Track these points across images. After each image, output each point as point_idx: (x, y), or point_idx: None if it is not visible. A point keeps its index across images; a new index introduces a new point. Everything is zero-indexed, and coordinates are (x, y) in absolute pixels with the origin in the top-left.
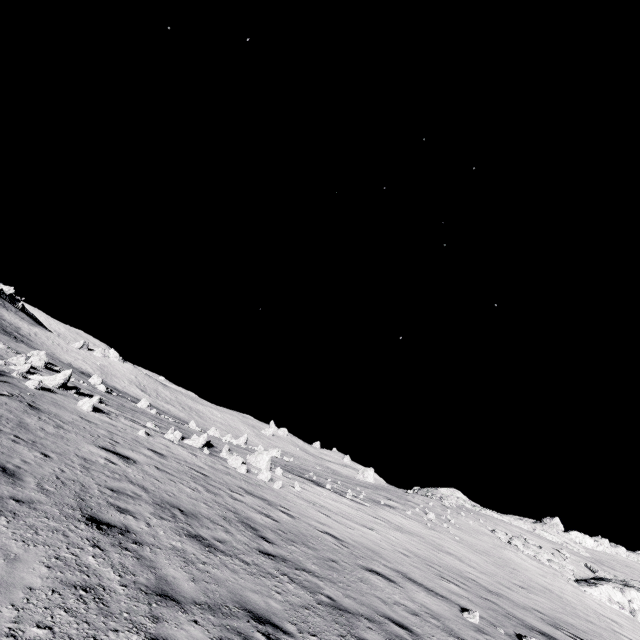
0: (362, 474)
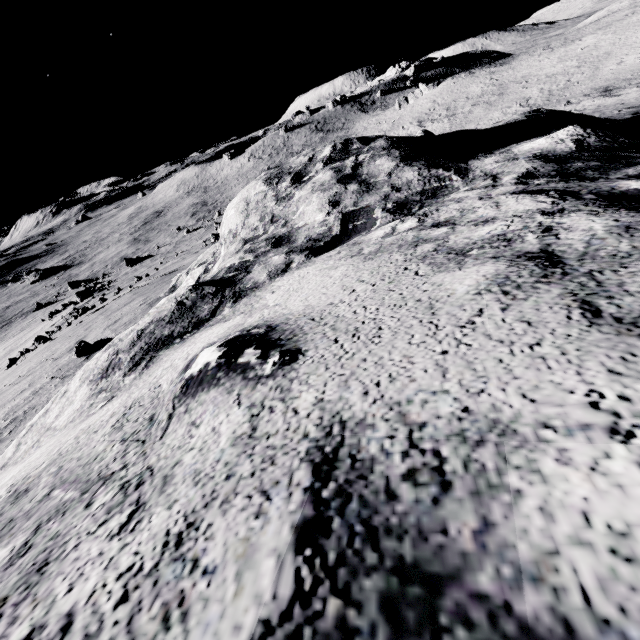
0: None
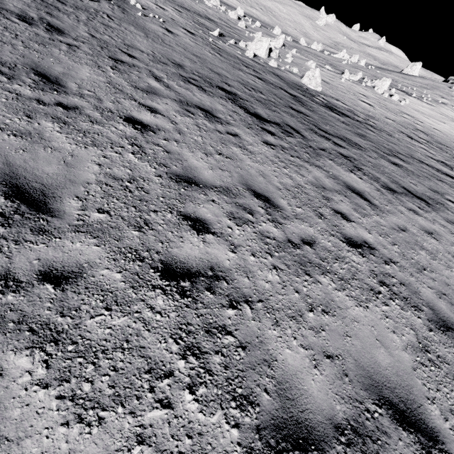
0: (410, 68)
